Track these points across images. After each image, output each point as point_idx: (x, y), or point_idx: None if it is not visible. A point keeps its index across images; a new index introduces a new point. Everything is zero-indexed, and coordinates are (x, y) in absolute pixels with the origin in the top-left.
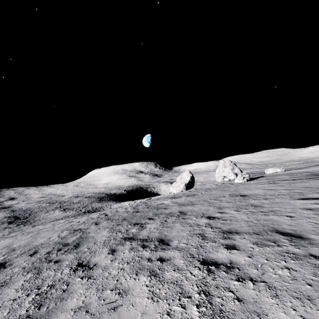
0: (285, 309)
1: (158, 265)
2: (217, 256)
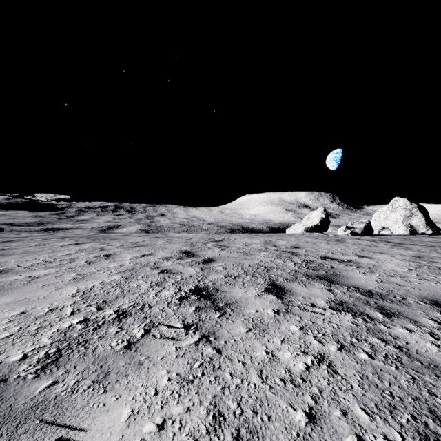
0: None
1: None
2: None
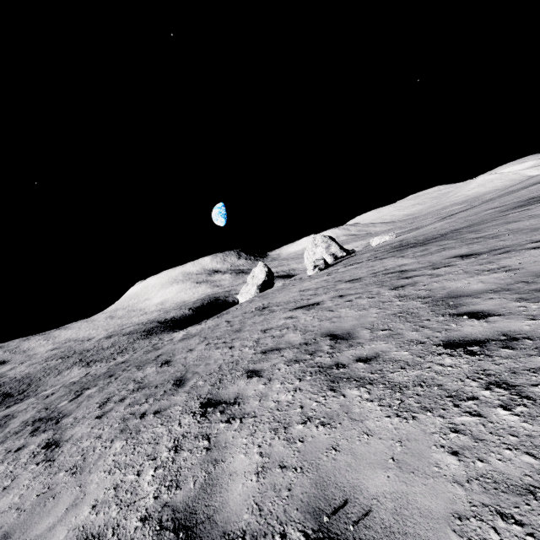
0: (22, 490)
1: (4, 459)
2: (69, 433)
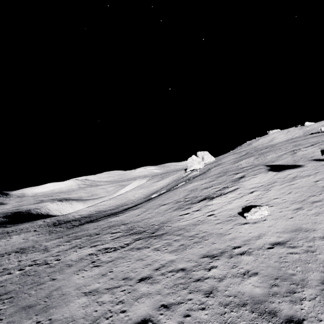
0: None
1: None
2: None
